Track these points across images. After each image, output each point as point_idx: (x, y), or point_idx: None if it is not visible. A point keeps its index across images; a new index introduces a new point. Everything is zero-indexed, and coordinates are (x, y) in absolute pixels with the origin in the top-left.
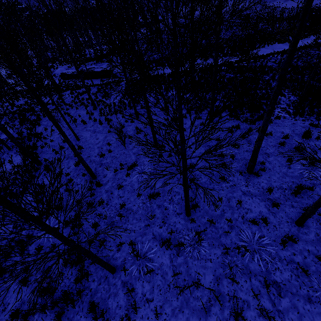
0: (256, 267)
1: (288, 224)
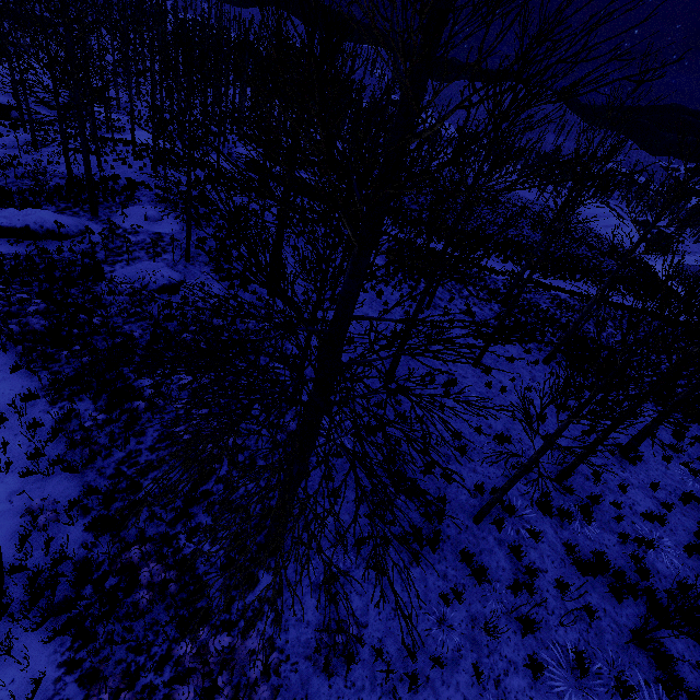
0: (663, 568)
1: (686, 533)
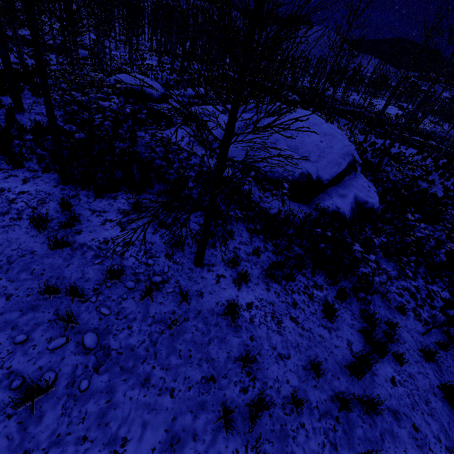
0: None
1: None
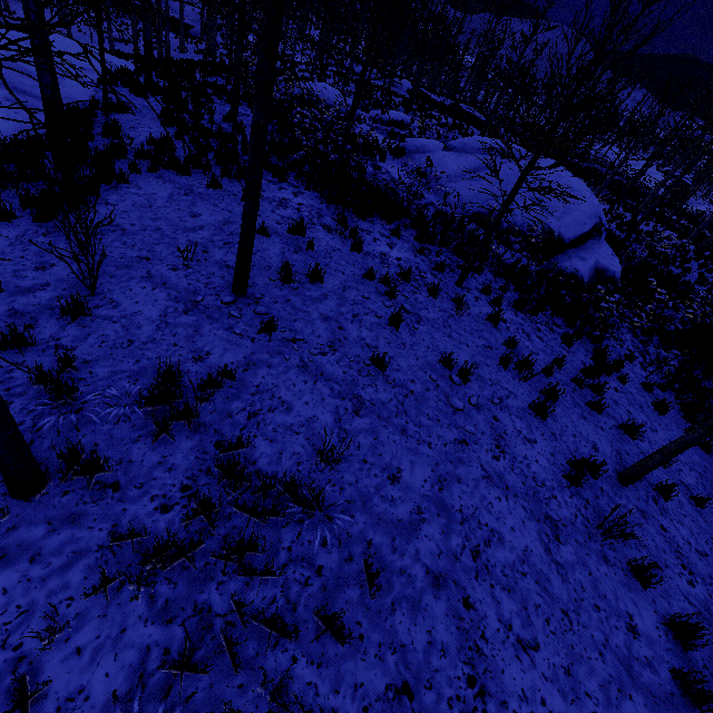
0: None
1: None
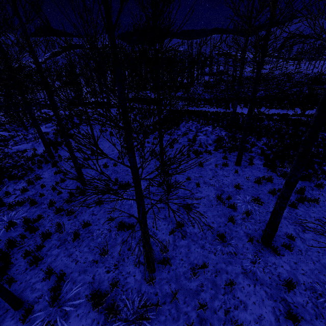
0: None
1: None
